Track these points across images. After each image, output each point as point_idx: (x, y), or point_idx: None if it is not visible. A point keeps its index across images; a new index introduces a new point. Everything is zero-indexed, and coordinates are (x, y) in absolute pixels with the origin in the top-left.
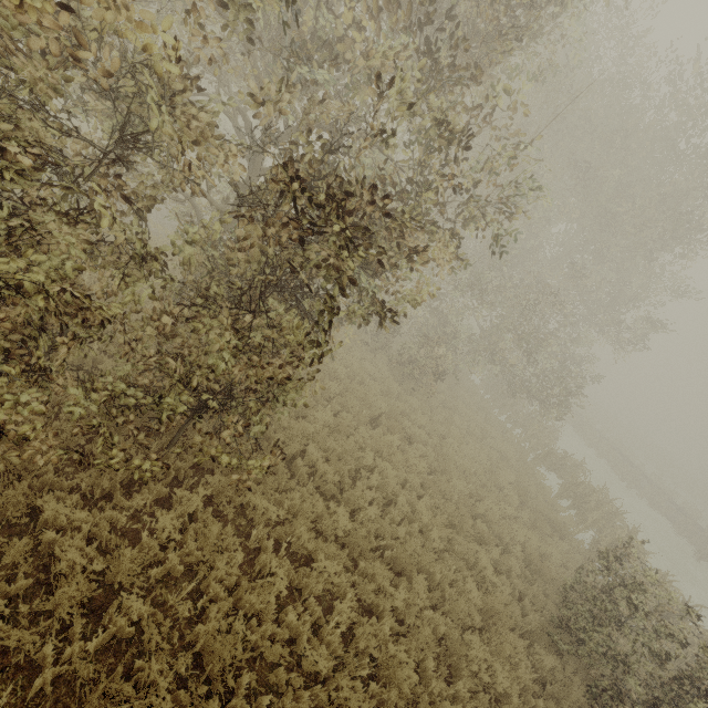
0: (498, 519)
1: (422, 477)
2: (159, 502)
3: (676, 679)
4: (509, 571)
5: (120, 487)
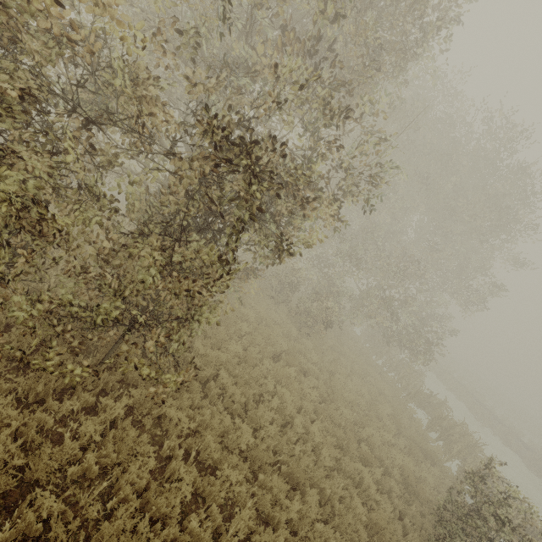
0: (378, 444)
1: (314, 405)
2: (86, 410)
3: None
4: (390, 492)
5: (53, 394)
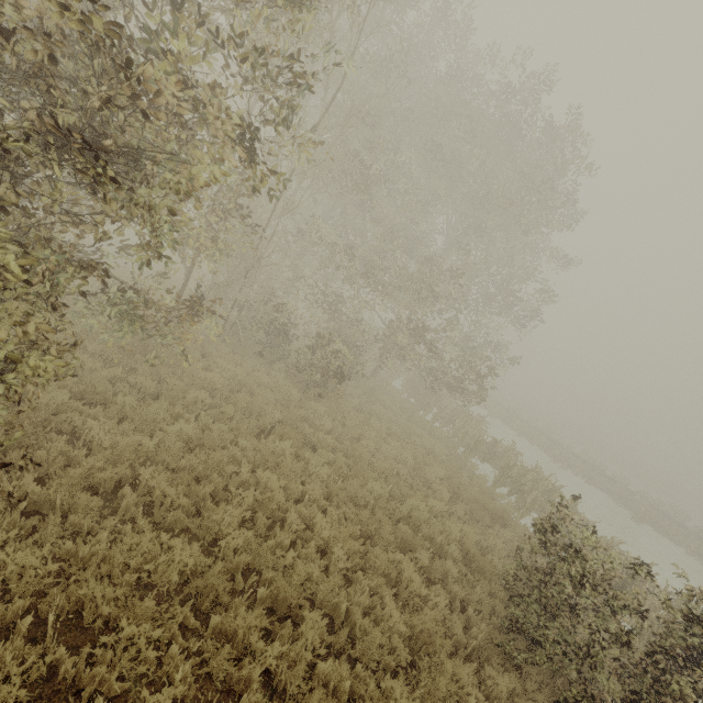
0: (426, 518)
1: (328, 487)
2: None
3: (648, 658)
4: (446, 577)
5: None
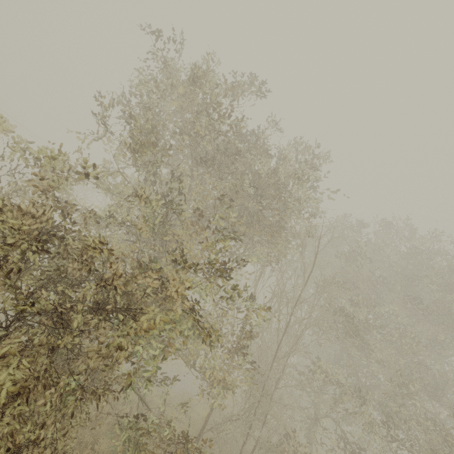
0: None
1: None
2: None
3: None
4: None
5: None
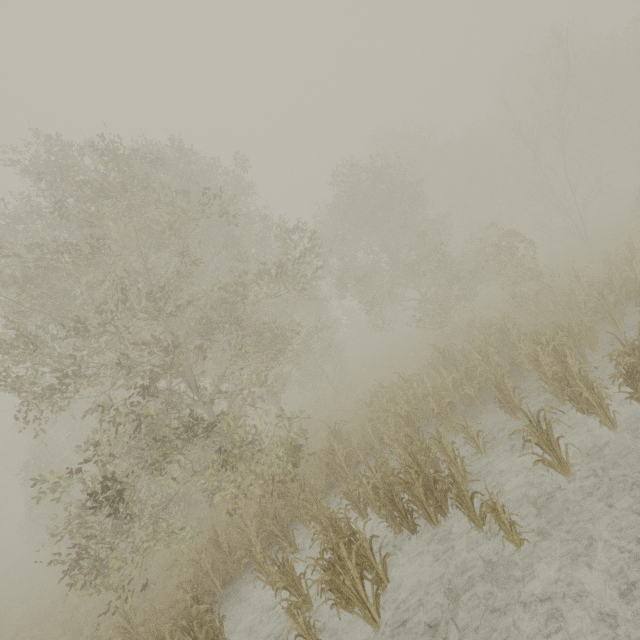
0: None
1: None
2: None
3: None
4: None
5: None
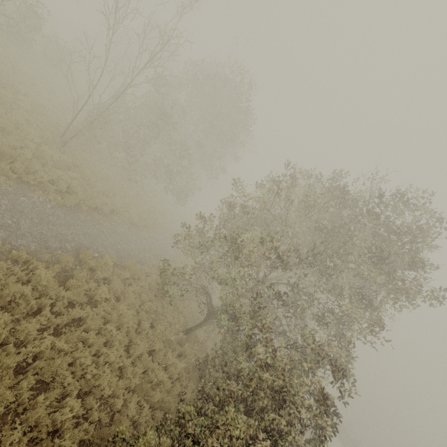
0: None
1: None
2: None
3: None
4: None
5: None
